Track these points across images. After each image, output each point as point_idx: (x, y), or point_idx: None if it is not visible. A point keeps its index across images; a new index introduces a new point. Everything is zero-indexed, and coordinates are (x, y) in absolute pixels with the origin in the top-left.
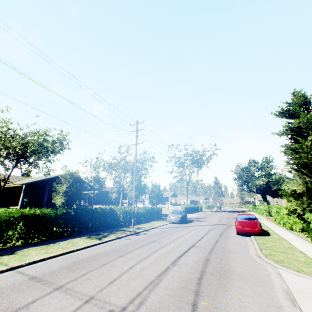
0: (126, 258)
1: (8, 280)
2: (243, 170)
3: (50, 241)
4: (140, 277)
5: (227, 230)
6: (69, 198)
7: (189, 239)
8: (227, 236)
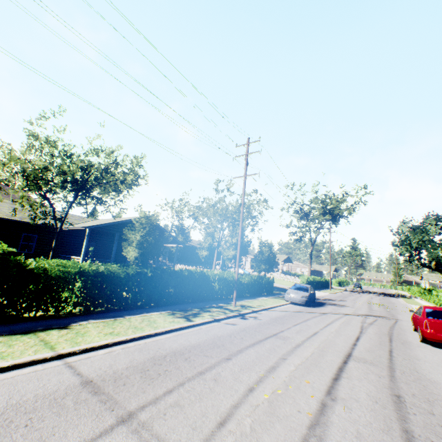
0: (235, 365)
1: (49, 381)
2: (414, 231)
3: (118, 313)
4: (274, 420)
5: (396, 331)
6: (145, 252)
7: (334, 339)
8: (404, 342)
